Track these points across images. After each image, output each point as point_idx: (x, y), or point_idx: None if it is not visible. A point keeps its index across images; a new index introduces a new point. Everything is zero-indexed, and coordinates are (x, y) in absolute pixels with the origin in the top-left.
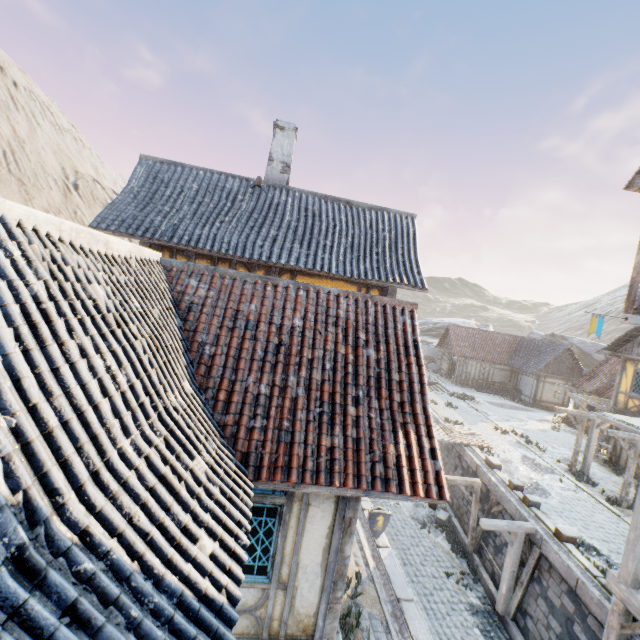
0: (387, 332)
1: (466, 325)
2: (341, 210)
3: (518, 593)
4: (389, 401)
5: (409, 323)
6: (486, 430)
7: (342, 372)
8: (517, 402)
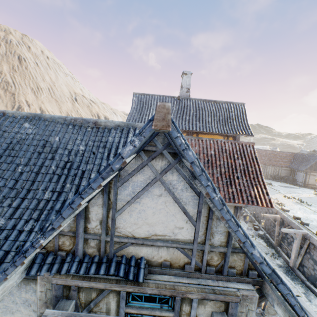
0: (244, 154)
1: (264, 149)
2: (212, 105)
3: (299, 258)
4: (249, 177)
5: (252, 150)
6: (279, 197)
7: (231, 168)
8: (295, 185)
